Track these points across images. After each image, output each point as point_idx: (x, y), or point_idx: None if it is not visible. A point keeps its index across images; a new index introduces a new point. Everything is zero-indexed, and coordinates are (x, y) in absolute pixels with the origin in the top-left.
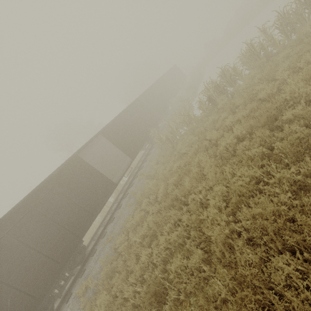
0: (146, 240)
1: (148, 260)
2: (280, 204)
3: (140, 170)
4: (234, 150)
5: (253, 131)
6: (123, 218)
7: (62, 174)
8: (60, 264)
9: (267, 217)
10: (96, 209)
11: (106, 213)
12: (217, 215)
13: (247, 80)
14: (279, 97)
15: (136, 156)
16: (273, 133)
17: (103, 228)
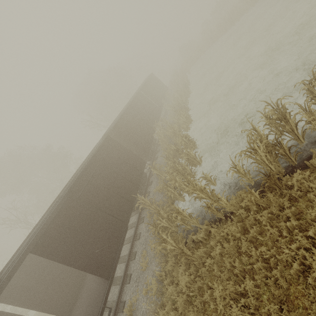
0: None
1: None
2: None
3: (125, 285)
4: None
5: None
6: None
7: None
8: None
9: None
10: None
11: None
12: None
13: None
14: None
15: (115, 267)
16: None
17: None
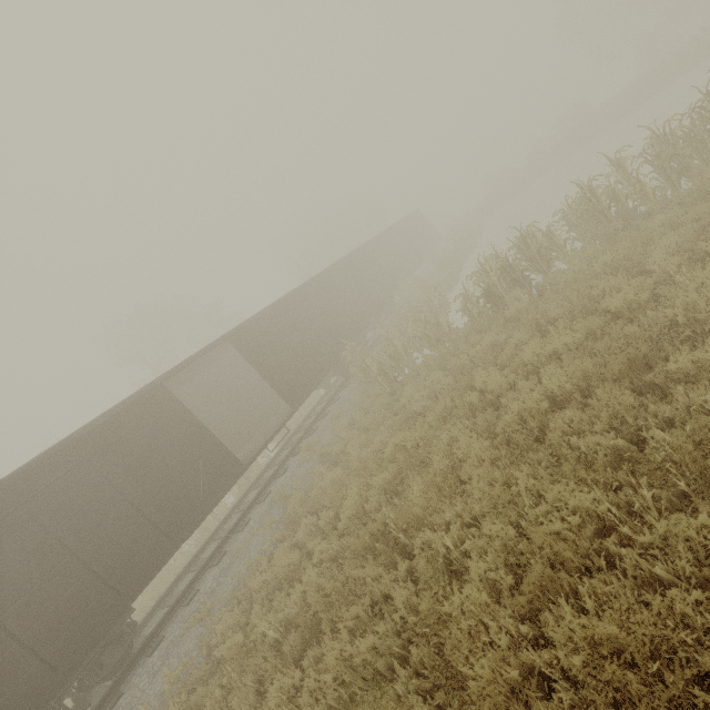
0: (292, 639)
1: (287, 707)
2: (673, 625)
3: (308, 437)
4: (541, 428)
5: (591, 388)
6: (245, 560)
7: (117, 426)
8: (55, 672)
9: (636, 659)
10: (184, 527)
11: (209, 533)
12: (488, 610)
13: (577, 264)
14: (656, 313)
15: (303, 401)
16: (642, 400)
17: (191, 579)
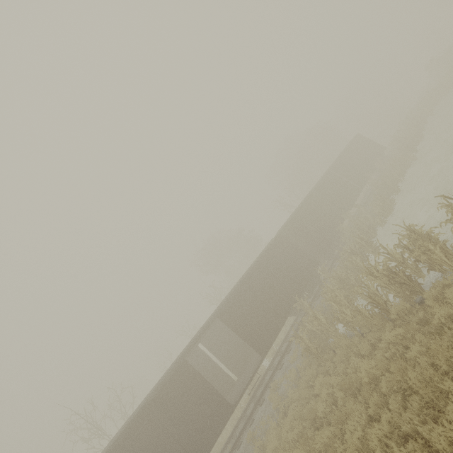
0: None
1: None
2: None
3: (278, 371)
4: None
5: None
6: None
7: (165, 391)
8: None
9: None
10: (201, 452)
11: (237, 418)
12: None
13: None
14: None
15: (268, 349)
16: None
17: None
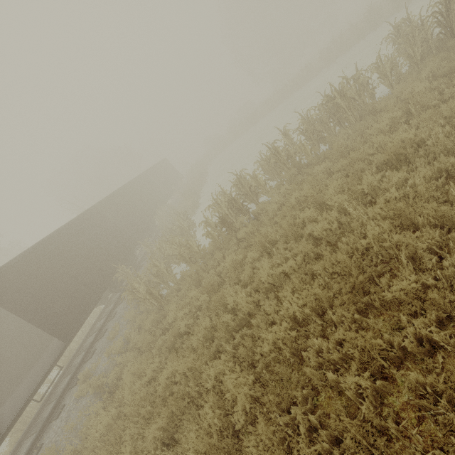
0: None
1: None
2: None
3: (86, 362)
4: (293, 352)
5: (324, 310)
6: None
7: None
8: None
9: None
10: None
11: None
12: None
13: (276, 197)
14: (348, 239)
15: (77, 331)
16: (366, 320)
17: None
